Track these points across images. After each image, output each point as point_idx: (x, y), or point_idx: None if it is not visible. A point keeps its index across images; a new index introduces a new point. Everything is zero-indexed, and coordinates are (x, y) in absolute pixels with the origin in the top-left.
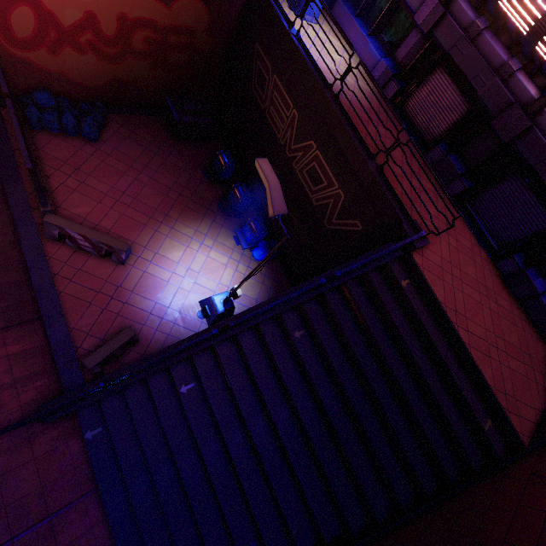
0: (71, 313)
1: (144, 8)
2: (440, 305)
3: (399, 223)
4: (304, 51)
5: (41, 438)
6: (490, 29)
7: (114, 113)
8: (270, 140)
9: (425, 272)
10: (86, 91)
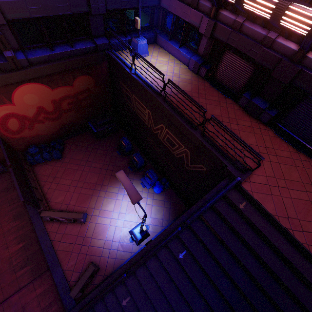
0: (63, 261)
1: (61, 92)
2: (273, 218)
3: (225, 166)
4: (141, 80)
5: None
6: (247, 20)
7: (67, 139)
8: (143, 125)
9: (254, 195)
10: (52, 136)
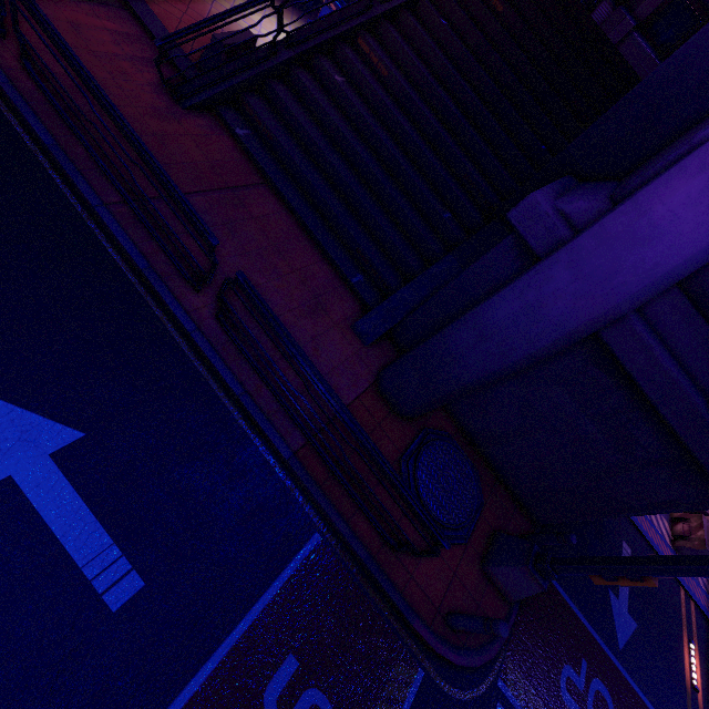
0: (162, 20)
1: None
2: None
3: None
4: None
5: (187, 121)
6: None
7: None
8: None
9: None
10: None
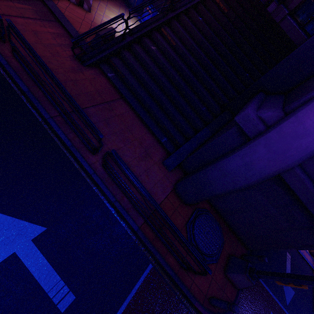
0: (73, 24)
1: None
2: None
3: None
4: None
5: (86, 72)
6: None
7: None
8: None
9: None
10: None
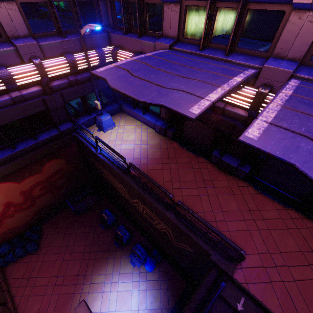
0: None
1: (30, 182)
2: None
3: (209, 254)
4: (108, 159)
5: None
6: None
7: (45, 222)
8: (122, 196)
9: (250, 288)
10: (26, 224)
